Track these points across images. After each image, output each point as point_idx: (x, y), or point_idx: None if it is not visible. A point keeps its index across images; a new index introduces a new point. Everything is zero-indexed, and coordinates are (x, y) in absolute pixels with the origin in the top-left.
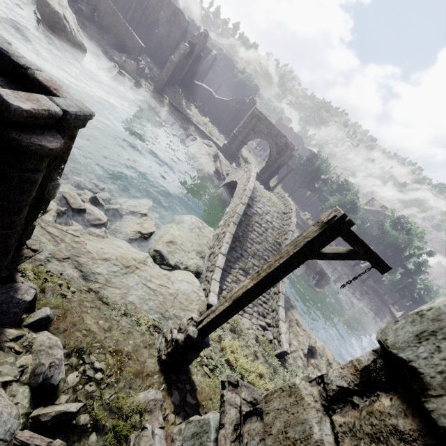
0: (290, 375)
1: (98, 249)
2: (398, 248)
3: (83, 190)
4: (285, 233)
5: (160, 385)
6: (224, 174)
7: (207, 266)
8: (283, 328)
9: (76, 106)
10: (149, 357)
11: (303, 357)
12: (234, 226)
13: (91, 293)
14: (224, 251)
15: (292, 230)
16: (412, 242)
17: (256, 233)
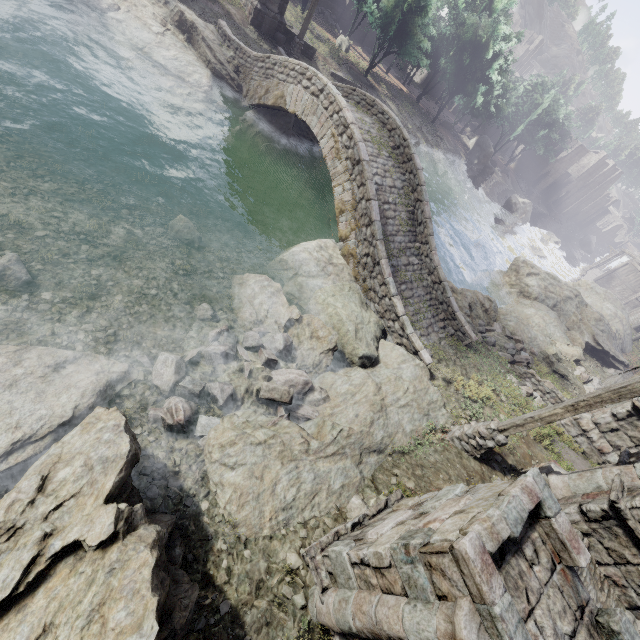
0: (485, 357)
1: (358, 420)
2: (480, 48)
3: (244, 362)
4: (413, 190)
5: (488, 470)
6: (234, 76)
7: (375, 311)
8: (462, 319)
9: (547, 490)
10: (469, 462)
11: (470, 320)
12: (382, 244)
13: (392, 456)
14: (394, 290)
15: (423, 184)
16: (499, 29)
17: (390, 221)
